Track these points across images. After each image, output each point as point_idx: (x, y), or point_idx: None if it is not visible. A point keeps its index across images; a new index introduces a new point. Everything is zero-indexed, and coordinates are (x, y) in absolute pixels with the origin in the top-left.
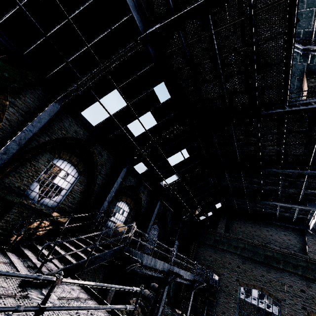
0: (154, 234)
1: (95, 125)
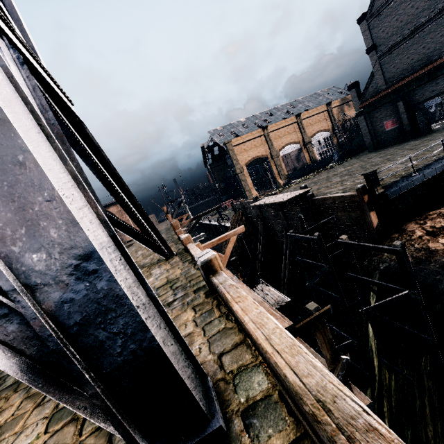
0: None
1: None
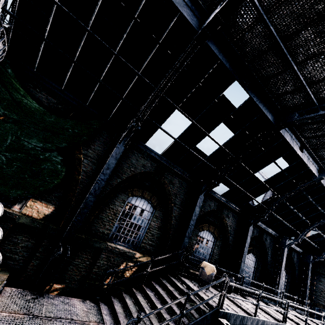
0: (250, 264)
1: (161, 153)
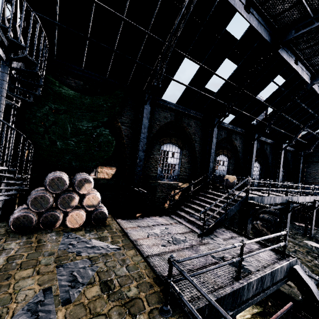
0: (256, 170)
1: (176, 102)
